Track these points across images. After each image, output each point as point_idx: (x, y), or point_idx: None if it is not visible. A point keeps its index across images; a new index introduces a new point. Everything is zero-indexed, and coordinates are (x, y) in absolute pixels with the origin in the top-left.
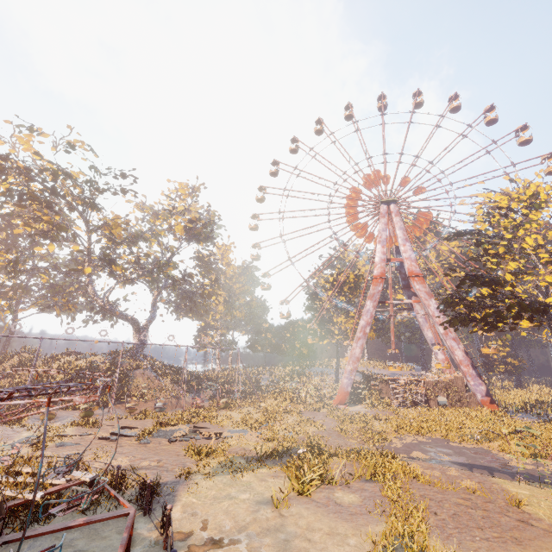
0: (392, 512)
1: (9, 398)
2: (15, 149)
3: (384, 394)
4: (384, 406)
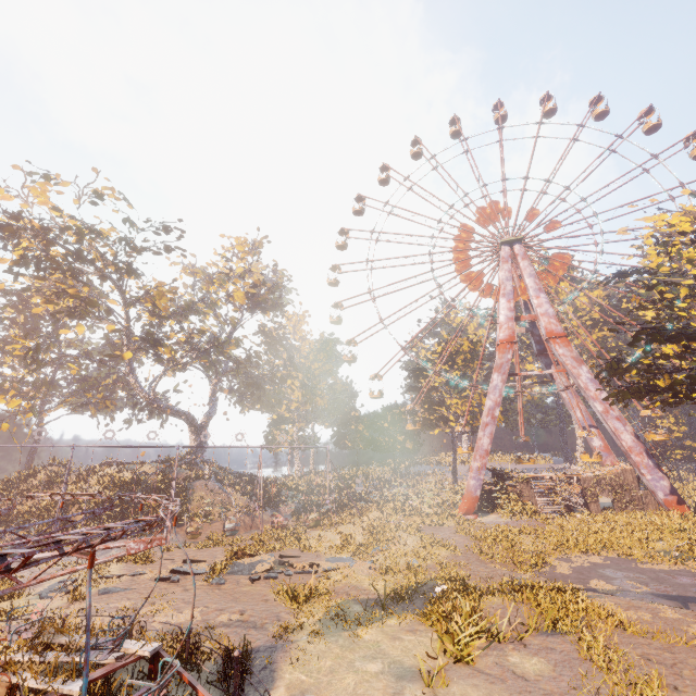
0: (611, 691)
1: (8, 568)
2: (27, 204)
3: (525, 498)
4: (529, 514)
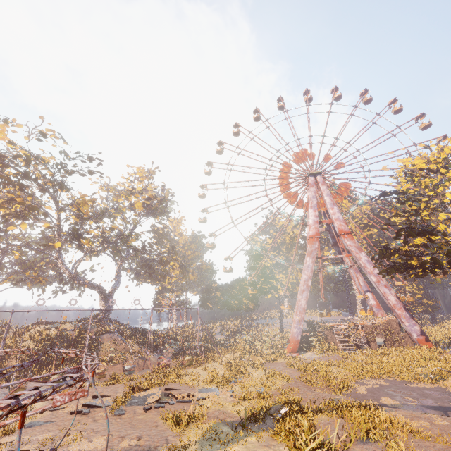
0: None
1: None
2: None
3: (329, 340)
4: (333, 351)
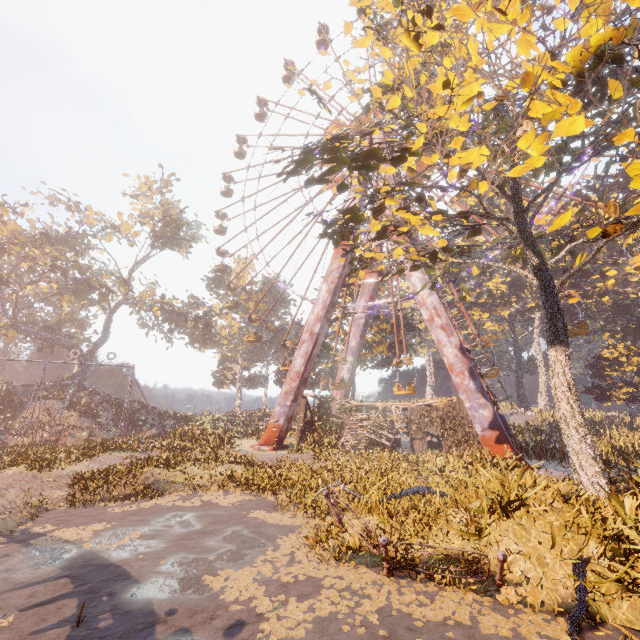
0: None
1: None
2: None
3: (346, 431)
4: (310, 447)
